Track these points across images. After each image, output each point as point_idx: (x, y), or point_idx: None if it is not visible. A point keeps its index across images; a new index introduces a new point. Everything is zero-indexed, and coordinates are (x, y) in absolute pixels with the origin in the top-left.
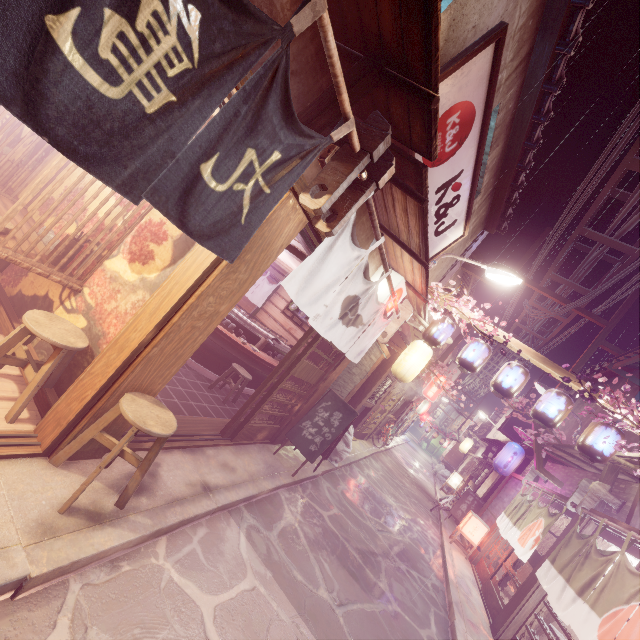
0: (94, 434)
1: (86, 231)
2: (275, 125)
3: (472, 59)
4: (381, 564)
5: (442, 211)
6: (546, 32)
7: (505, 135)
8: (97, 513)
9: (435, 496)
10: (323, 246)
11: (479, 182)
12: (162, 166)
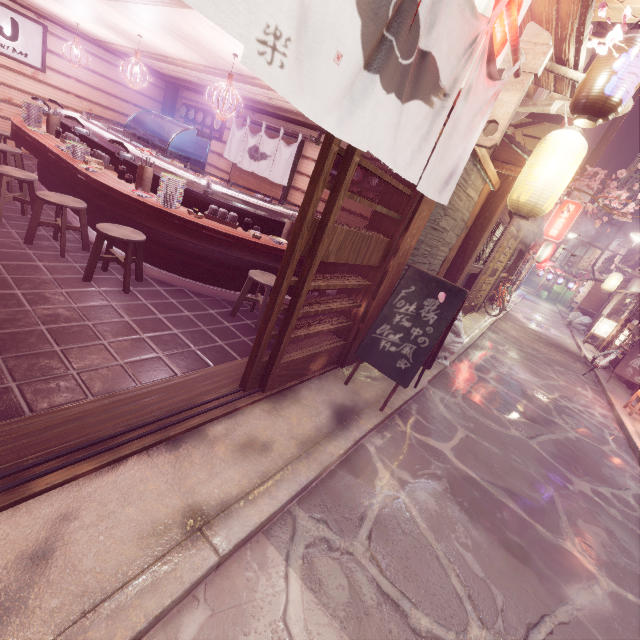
0: None
1: None
2: None
3: None
4: (554, 500)
5: None
6: None
7: None
8: None
9: (579, 352)
10: None
11: None
12: None
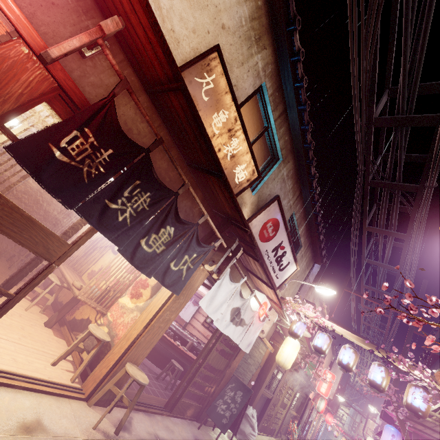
0: (110, 386)
1: (110, 285)
2: (194, 247)
3: (269, 206)
4: None
5: (279, 259)
6: (304, 186)
7: (304, 221)
8: (107, 434)
9: None
10: (216, 284)
11: (299, 241)
12: (159, 266)
